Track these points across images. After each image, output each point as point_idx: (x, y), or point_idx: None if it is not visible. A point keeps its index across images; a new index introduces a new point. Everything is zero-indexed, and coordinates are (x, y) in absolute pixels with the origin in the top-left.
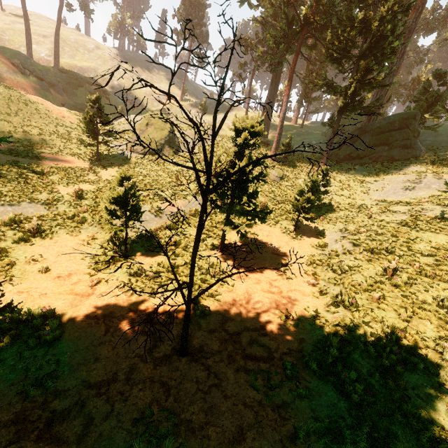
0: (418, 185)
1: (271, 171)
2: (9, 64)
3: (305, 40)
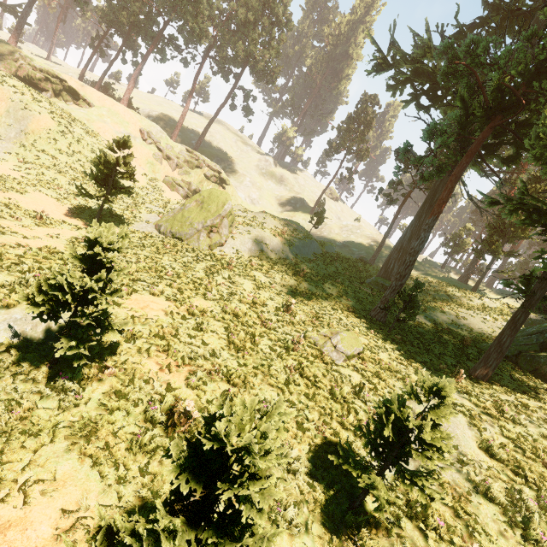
0: None
1: (336, 332)
2: (137, 130)
3: (497, 146)
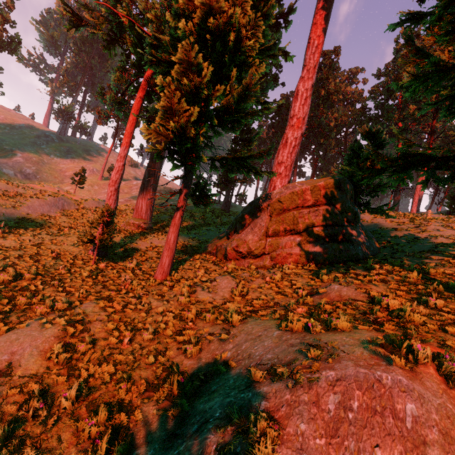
0: (301, 424)
1: None
2: None
3: None
